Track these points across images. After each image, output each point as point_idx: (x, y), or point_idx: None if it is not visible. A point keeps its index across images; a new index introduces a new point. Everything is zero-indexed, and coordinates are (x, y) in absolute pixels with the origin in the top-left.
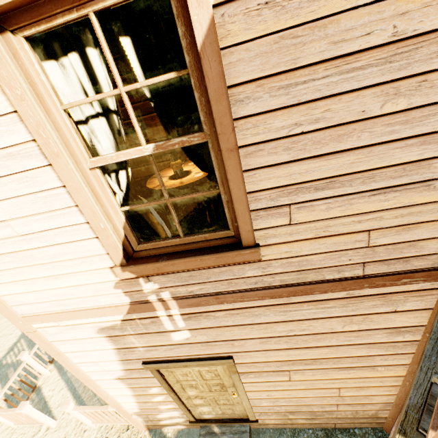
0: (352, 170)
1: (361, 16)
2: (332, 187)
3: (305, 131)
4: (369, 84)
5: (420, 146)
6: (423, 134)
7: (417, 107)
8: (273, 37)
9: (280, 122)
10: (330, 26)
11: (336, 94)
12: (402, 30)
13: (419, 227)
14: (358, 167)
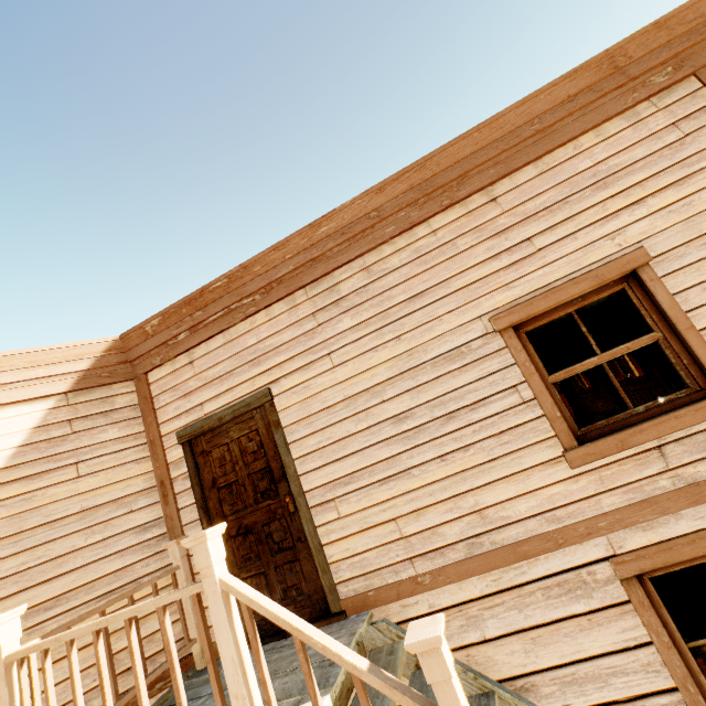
0: (76, 585)
1: (61, 503)
2: (61, 604)
3: (32, 566)
4: (74, 531)
5: (121, 557)
6: (120, 550)
7: (110, 537)
8: (6, 519)
9: (11, 564)
10: (44, 509)
11: (53, 539)
12: (87, 505)
13: (149, 619)
14: (80, 582)
